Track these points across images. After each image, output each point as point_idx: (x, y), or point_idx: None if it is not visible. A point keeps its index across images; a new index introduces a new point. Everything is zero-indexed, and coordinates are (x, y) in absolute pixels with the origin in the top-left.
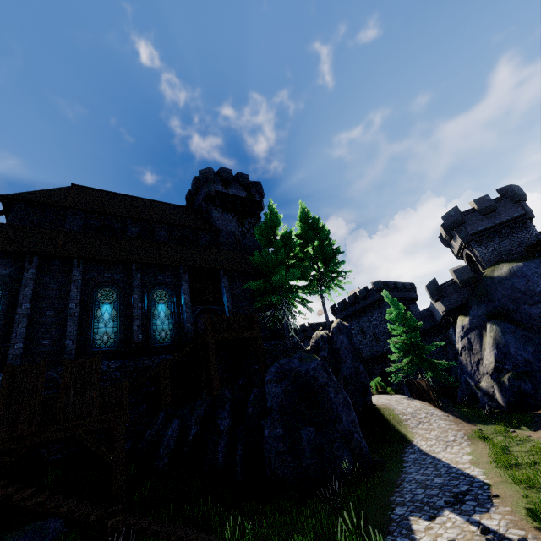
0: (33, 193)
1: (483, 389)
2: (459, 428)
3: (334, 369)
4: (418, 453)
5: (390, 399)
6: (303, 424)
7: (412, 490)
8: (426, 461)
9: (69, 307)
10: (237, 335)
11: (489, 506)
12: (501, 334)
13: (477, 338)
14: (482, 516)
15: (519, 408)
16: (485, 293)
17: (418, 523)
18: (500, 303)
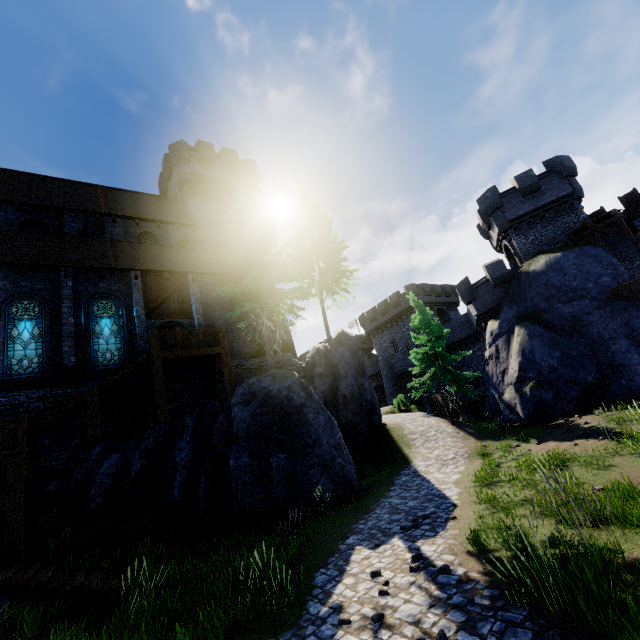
0: None
1: (505, 401)
2: (464, 445)
3: (332, 388)
4: (412, 475)
5: (407, 417)
6: (274, 451)
7: (379, 516)
8: (414, 483)
9: None
10: (196, 352)
11: (439, 530)
12: (528, 338)
13: (505, 345)
14: (426, 541)
15: (538, 420)
16: (518, 292)
17: (360, 553)
18: (532, 303)
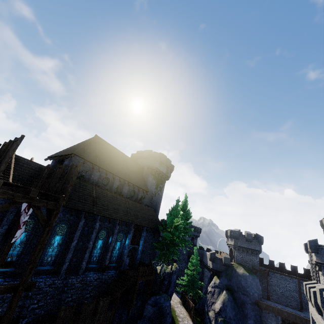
0: (84, 148)
1: (209, 315)
2: None
3: (165, 290)
4: None
5: (174, 300)
6: None
7: None
8: None
9: (90, 243)
10: (147, 278)
11: None
12: (227, 300)
13: (218, 292)
14: None
15: None
16: (230, 275)
17: None
18: (232, 284)
